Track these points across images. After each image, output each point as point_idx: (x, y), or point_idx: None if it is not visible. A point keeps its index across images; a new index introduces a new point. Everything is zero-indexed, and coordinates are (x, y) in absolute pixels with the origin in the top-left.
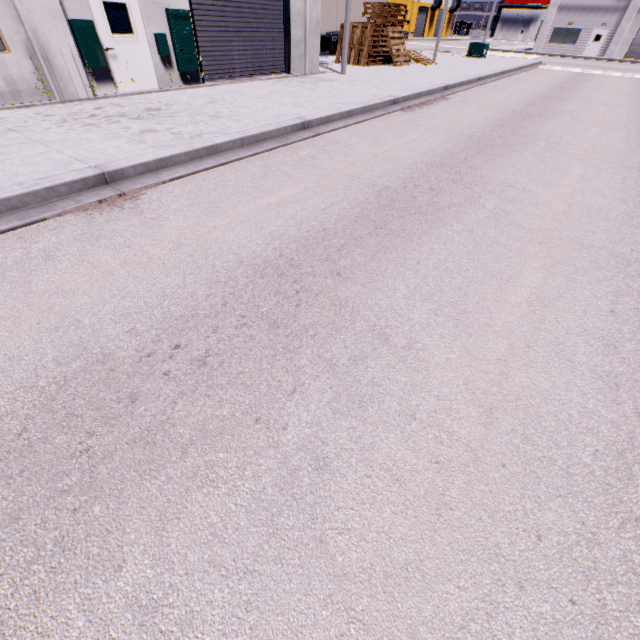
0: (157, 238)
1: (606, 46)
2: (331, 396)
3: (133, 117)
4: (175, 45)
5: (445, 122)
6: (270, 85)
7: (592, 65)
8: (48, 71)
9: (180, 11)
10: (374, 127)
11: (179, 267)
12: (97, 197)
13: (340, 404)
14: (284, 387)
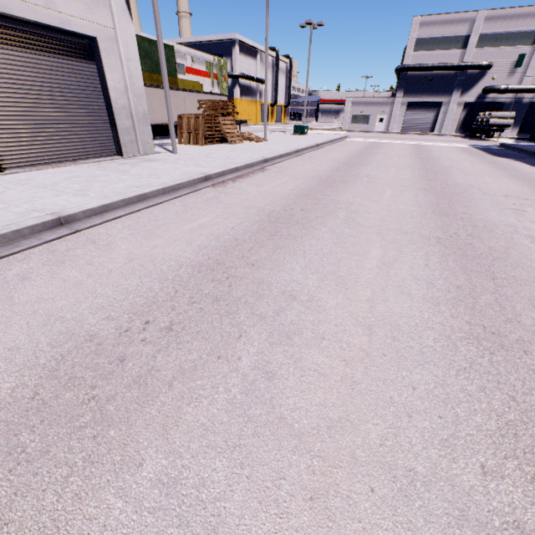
0: None
1: (388, 124)
2: None
3: None
4: None
5: (251, 196)
6: (80, 169)
7: (382, 136)
8: None
9: None
10: (166, 210)
11: None
12: None
13: None
14: None
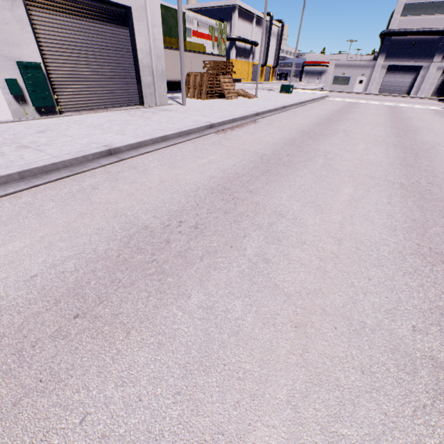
0: None
1: (366, 86)
2: None
3: None
4: (27, 87)
5: (246, 142)
6: (115, 115)
7: (359, 97)
8: None
9: (31, 63)
10: (182, 149)
11: None
12: None
13: None
14: None
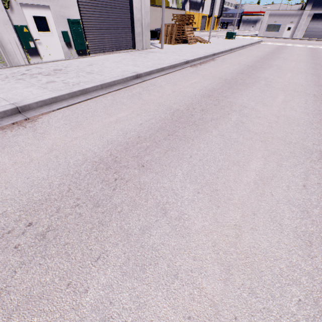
0: (40, 146)
1: (293, 32)
2: (123, 260)
3: (45, 74)
4: (73, 36)
5: (212, 72)
6: (123, 55)
7: (287, 41)
8: (2, 51)
9: (75, 20)
10: (175, 76)
11: (47, 165)
12: (11, 121)
13: (128, 267)
14: (93, 254)
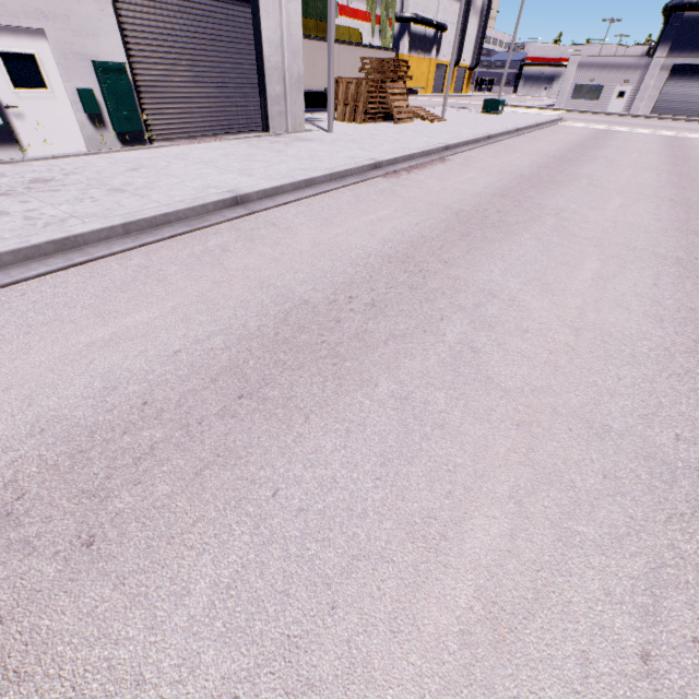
0: None
1: (631, 102)
2: None
3: None
4: (107, 102)
5: (432, 191)
6: (231, 146)
7: (617, 121)
8: None
9: (112, 63)
10: (337, 200)
11: None
12: None
13: None
14: None
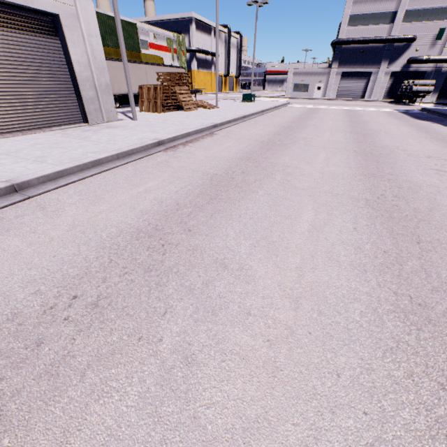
0: None
1: (324, 92)
2: None
3: None
4: None
5: (197, 160)
6: (46, 136)
7: (319, 103)
8: None
9: None
10: (117, 175)
11: None
12: None
13: None
14: None
